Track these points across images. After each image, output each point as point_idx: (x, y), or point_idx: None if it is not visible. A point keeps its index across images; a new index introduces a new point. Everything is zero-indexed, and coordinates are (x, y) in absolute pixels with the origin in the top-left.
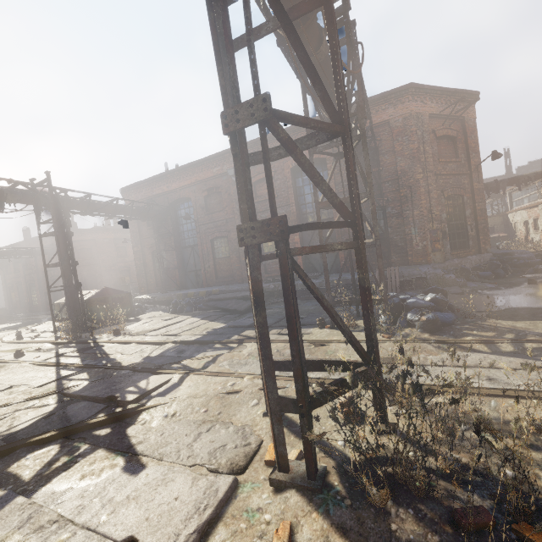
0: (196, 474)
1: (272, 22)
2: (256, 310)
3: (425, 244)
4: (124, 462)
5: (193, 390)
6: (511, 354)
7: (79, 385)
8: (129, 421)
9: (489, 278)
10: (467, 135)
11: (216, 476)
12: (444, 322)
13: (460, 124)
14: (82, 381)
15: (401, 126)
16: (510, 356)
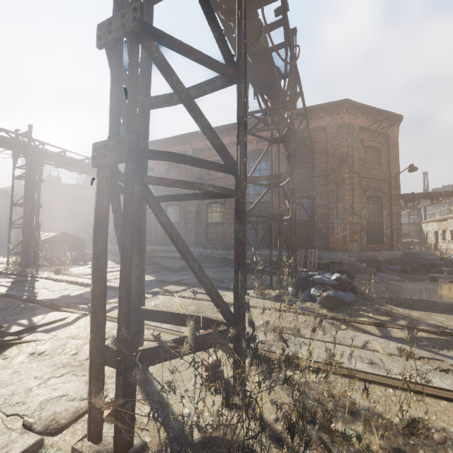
0: (3, 427)
1: None
2: (94, 238)
3: (345, 234)
4: None
5: (77, 331)
6: (400, 340)
7: None
8: None
9: (398, 272)
10: (389, 149)
11: (22, 433)
12: (343, 301)
13: (385, 139)
14: None
15: (335, 132)
16: (398, 342)
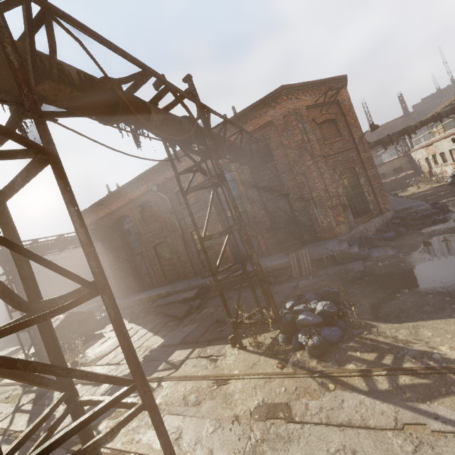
0: None
1: (19, 177)
2: None
3: (329, 220)
4: None
5: None
6: (385, 395)
7: None
8: None
9: (393, 238)
10: (345, 115)
11: None
12: (331, 341)
13: (336, 106)
14: None
15: (284, 123)
16: (384, 399)
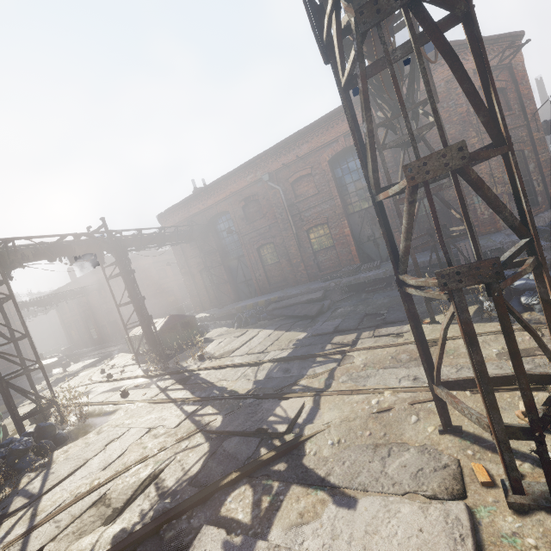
0: (418, 503)
1: (399, 50)
2: (470, 350)
3: (491, 211)
4: (329, 497)
5: (340, 413)
6: None
7: (215, 421)
8: (297, 453)
9: None
10: (517, 83)
11: (442, 503)
12: None
13: (507, 72)
14: (215, 416)
15: (445, 91)
16: None
